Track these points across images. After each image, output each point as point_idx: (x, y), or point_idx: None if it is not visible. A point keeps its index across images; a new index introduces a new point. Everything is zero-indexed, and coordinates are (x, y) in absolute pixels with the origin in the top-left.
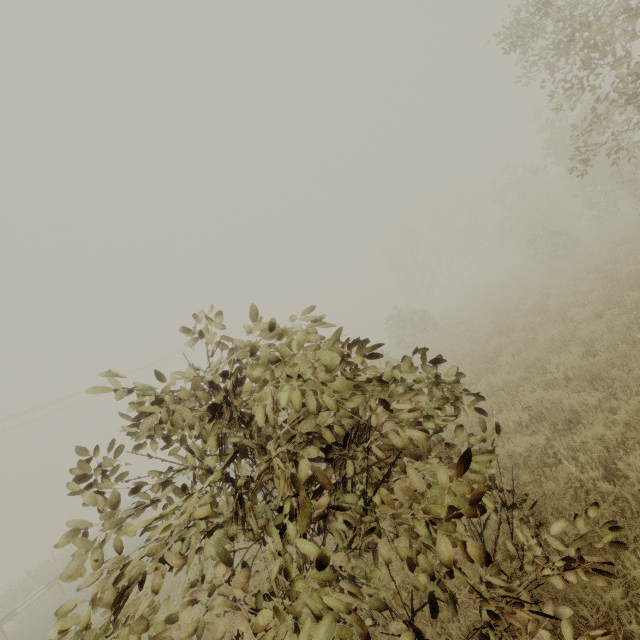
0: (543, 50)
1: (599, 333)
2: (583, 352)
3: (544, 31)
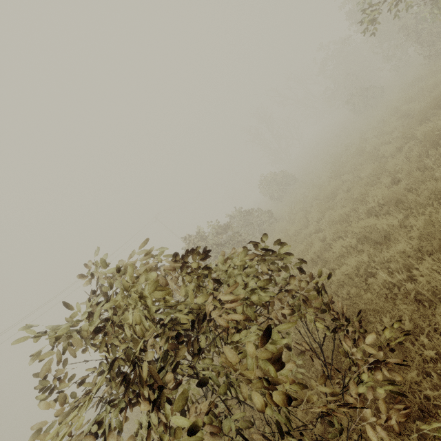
0: None
1: (400, 164)
2: (391, 181)
3: None
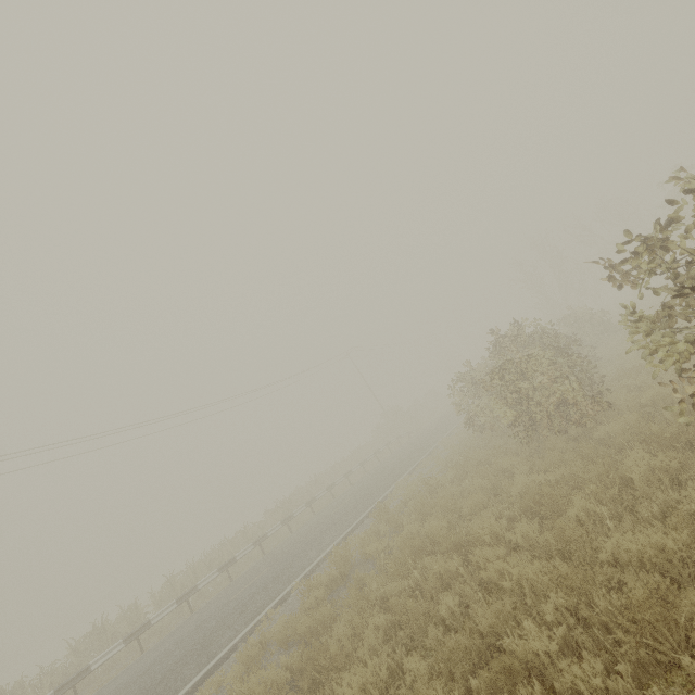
0: None
1: None
2: None
3: None
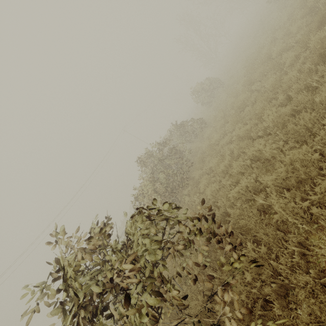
0: None
1: (293, 80)
2: (285, 96)
3: None
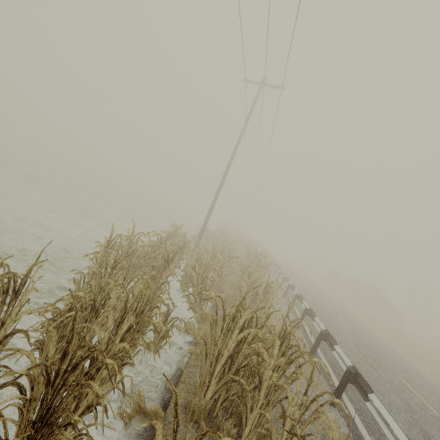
0: None
1: None
2: None
3: None
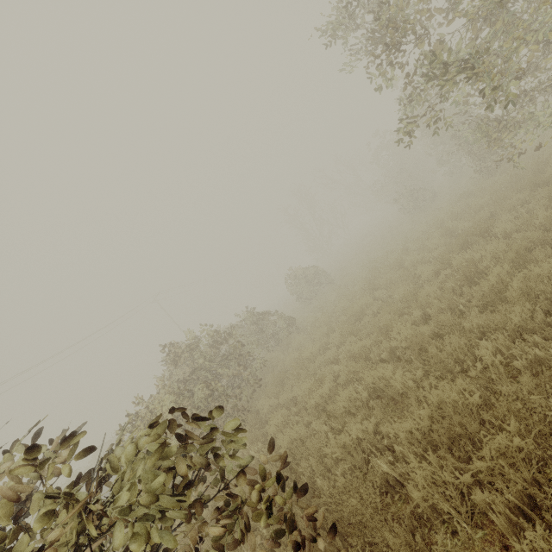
0: (366, 38)
1: (433, 296)
2: (422, 314)
3: (363, 21)
